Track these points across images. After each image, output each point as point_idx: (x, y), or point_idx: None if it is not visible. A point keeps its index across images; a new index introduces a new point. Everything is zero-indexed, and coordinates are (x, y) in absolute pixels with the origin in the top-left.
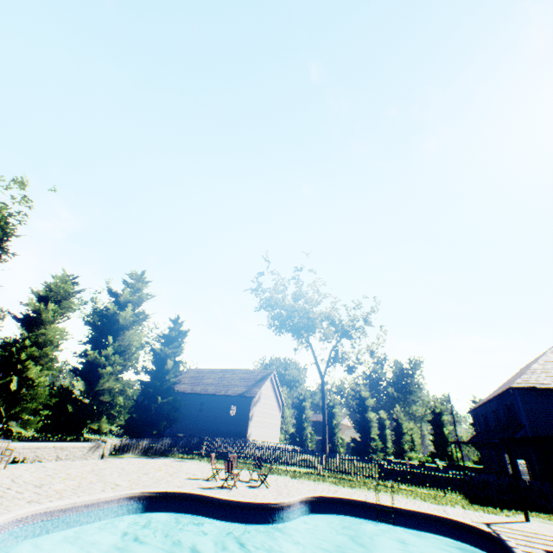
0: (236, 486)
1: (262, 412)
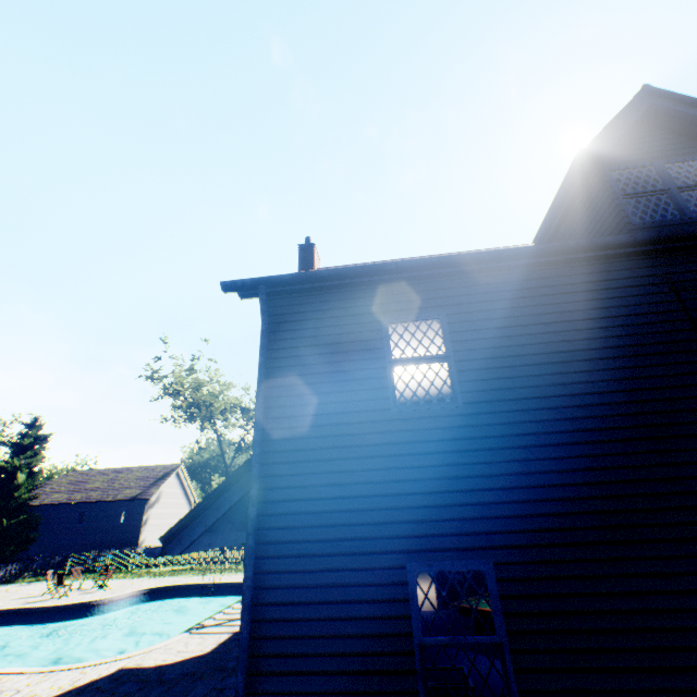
0: (68, 595)
1: (163, 513)
